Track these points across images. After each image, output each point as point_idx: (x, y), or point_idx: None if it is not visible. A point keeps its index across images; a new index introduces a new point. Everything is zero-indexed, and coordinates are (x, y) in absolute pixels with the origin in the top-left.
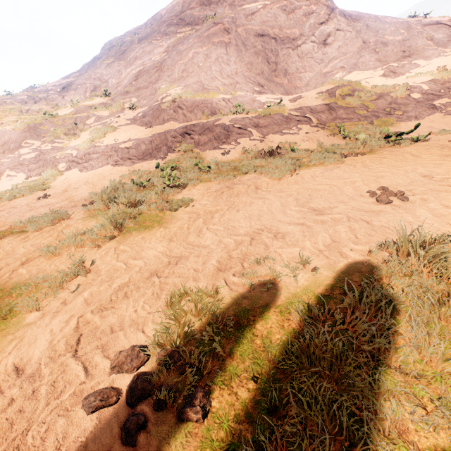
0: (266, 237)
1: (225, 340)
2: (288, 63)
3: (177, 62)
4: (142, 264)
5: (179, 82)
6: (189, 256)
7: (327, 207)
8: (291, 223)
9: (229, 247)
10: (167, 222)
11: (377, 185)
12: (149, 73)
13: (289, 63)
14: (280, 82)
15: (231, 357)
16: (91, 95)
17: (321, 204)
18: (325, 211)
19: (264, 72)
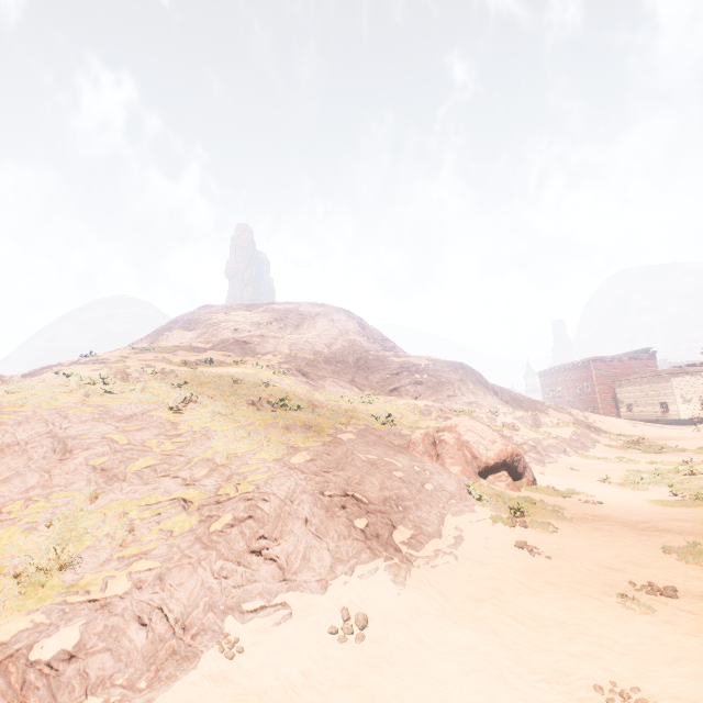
0: None
1: None
2: None
3: (468, 387)
4: None
5: (489, 401)
6: None
7: None
8: None
9: None
10: None
11: None
12: (448, 389)
13: None
14: None
15: None
16: (373, 392)
17: None
18: None
19: None
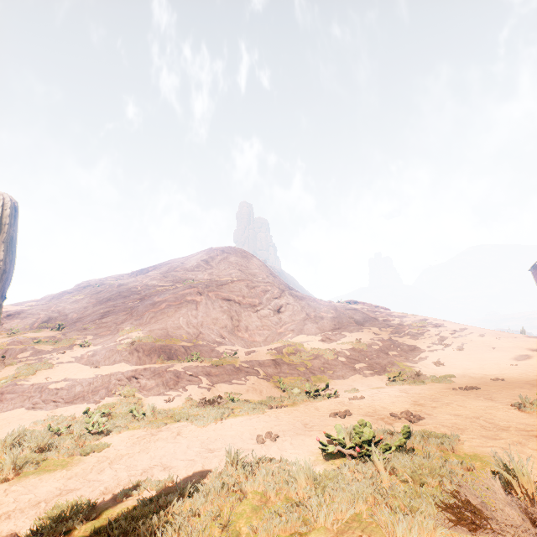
0: (157, 469)
1: (85, 525)
2: (249, 322)
3: (148, 309)
4: (33, 496)
5: (145, 326)
6: (82, 487)
7: (220, 447)
8: (185, 459)
9: (121, 478)
10: (73, 465)
11: (269, 430)
12: (117, 315)
13: (250, 322)
14: (241, 335)
15: (84, 532)
16: (40, 326)
17: (218, 445)
18: (217, 449)
19: (228, 326)
